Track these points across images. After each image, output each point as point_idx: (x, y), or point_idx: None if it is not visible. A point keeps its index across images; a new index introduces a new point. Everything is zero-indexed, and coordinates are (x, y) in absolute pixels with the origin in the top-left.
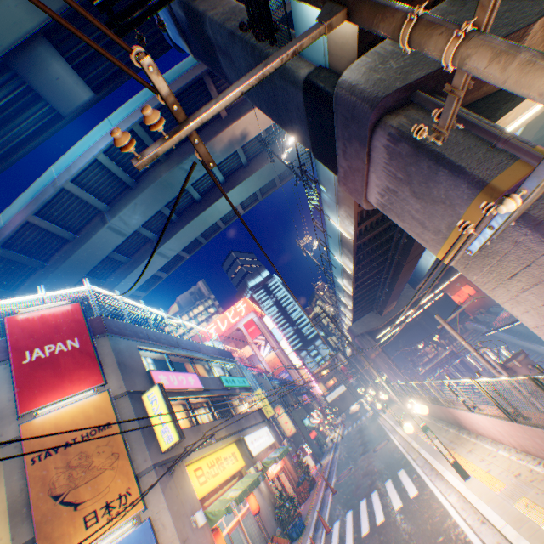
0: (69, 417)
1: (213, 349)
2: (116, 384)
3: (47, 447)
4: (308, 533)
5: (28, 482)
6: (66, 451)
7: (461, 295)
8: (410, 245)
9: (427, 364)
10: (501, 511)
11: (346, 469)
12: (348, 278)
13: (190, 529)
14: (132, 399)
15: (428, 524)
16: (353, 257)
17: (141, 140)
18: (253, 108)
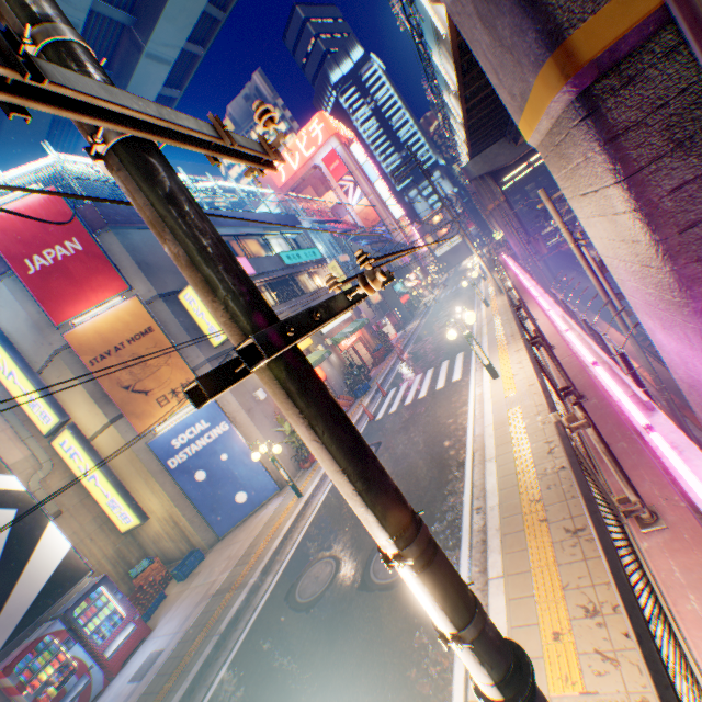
0: (108, 326)
1: (268, 218)
2: (143, 289)
3: (99, 353)
4: (369, 395)
5: (97, 379)
6: (119, 355)
7: None
8: None
9: (564, 216)
10: (496, 414)
11: (422, 341)
12: (454, 97)
13: (254, 403)
14: (167, 303)
15: (450, 408)
16: (454, 66)
17: None
18: None
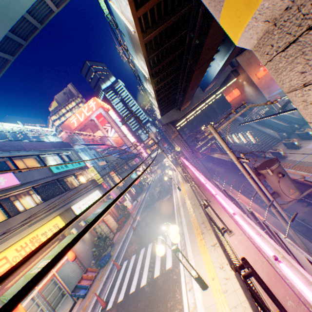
0: None
1: (45, 144)
2: None
3: None
4: (109, 266)
5: None
6: None
7: (232, 96)
8: (201, 47)
9: (204, 140)
10: None
11: (146, 211)
12: (149, 83)
13: None
14: None
15: None
16: (144, 59)
17: None
18: None
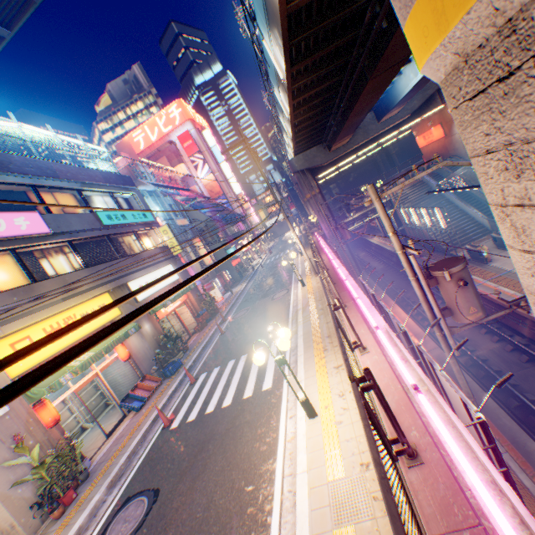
0: None
1: (92, 174)
2: None
3: None
4: (178, 377)
5: None
6: None
7: (428, 138)
8: (389, 37)
9: (361, 210)
10: (315, 529)
11: (244, 309)
12: (283, 90)
13: None
14: None
15: (253, 451)
16: (283, 44)
17: None
18: None
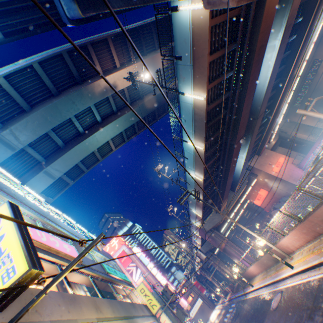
0: None
1: None
2: None
3: None
4: None
5: None
6: None
7: (260, 197)
8: (239, 119)
9: None
10: None
11: None
12: (199, 161)
13: None
14: None
15: None
16: (205, 125)
17: (38, 76)
18: (121, 48)
